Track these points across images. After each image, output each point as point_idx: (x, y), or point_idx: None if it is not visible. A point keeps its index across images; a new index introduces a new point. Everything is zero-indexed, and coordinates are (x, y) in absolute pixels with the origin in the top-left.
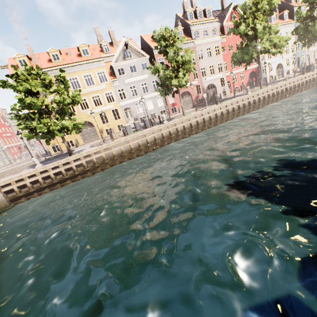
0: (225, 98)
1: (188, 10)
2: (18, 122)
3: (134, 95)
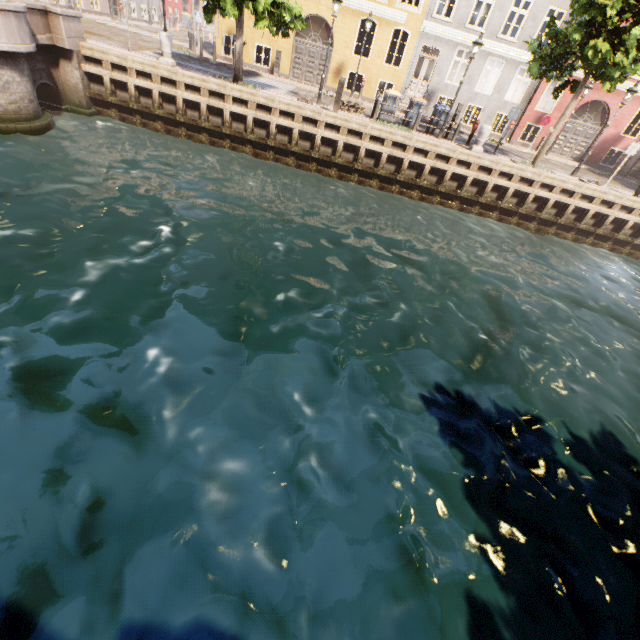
0: None
1: None
2: None
3: (480, 24)
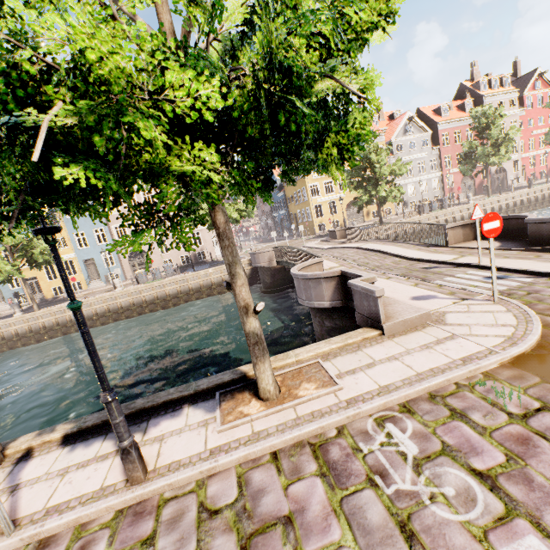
0: (521, 186)
1: (482, 79)
2: (350, 188)
3: None
